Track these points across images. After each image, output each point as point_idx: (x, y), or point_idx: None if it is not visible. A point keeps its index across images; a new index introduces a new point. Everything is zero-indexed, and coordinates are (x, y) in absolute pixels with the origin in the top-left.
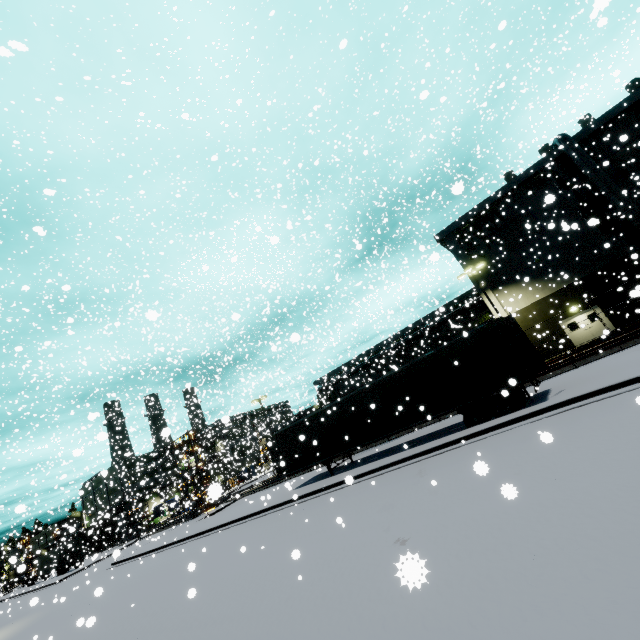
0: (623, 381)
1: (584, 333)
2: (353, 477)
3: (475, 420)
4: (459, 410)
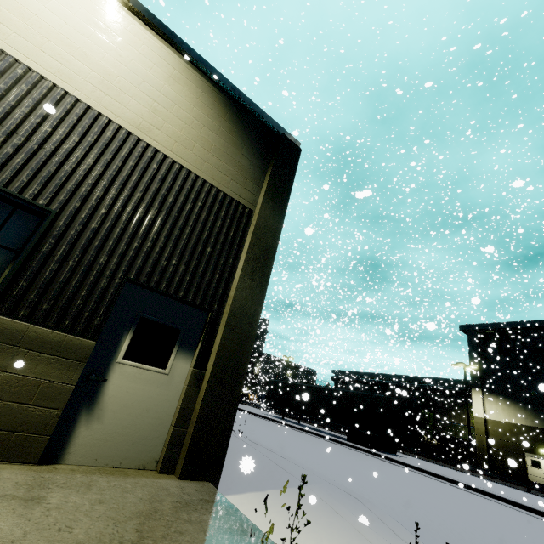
0: (407, 463)
1: (542, 476)
2: (284, 423)
3: (352, 440)
4: (350, 430)
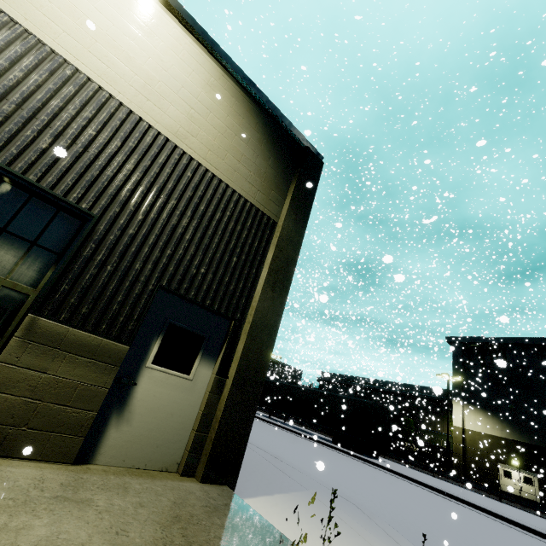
0: (390, 468)
1: (512, 486)
2: (271, 422)
3: (337, 442)
4: (335, 433)
